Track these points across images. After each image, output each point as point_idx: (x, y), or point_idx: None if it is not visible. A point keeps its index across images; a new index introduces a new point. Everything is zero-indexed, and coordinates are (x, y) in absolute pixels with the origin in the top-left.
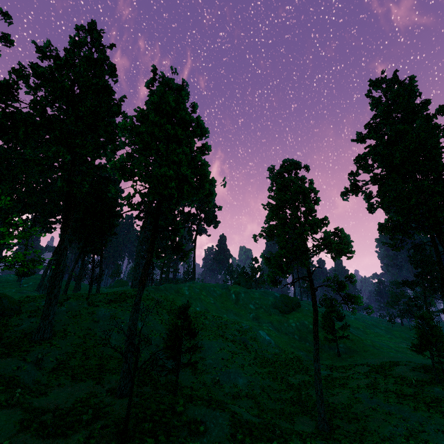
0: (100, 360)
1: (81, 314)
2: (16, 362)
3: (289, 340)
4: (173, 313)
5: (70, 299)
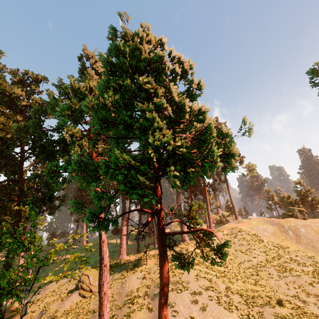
0: None
1: (138, 296)
2: None
3: None
4: None
5: (134, 268)
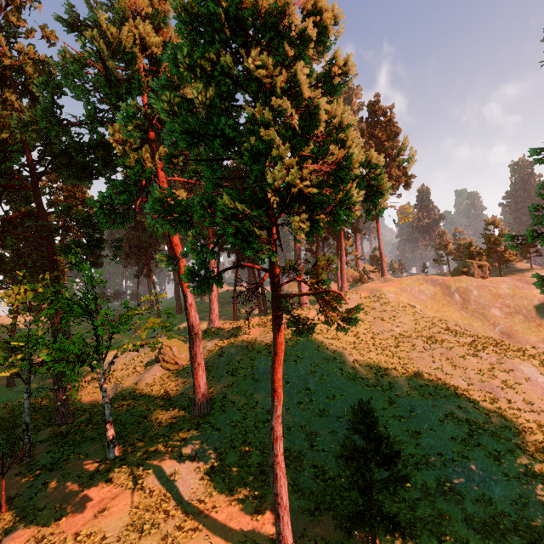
0: (261, 455)
1: (240, 368)
2: (171, 464)
3: None
4: (345, 420)
5: (232, 338)
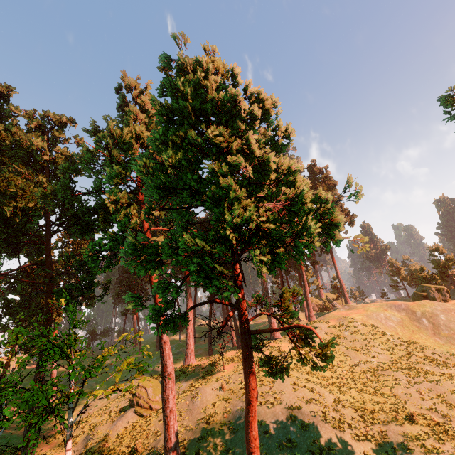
0: None
1: (215, 414)
2: None
3: None
4: None
5: (206, 376)
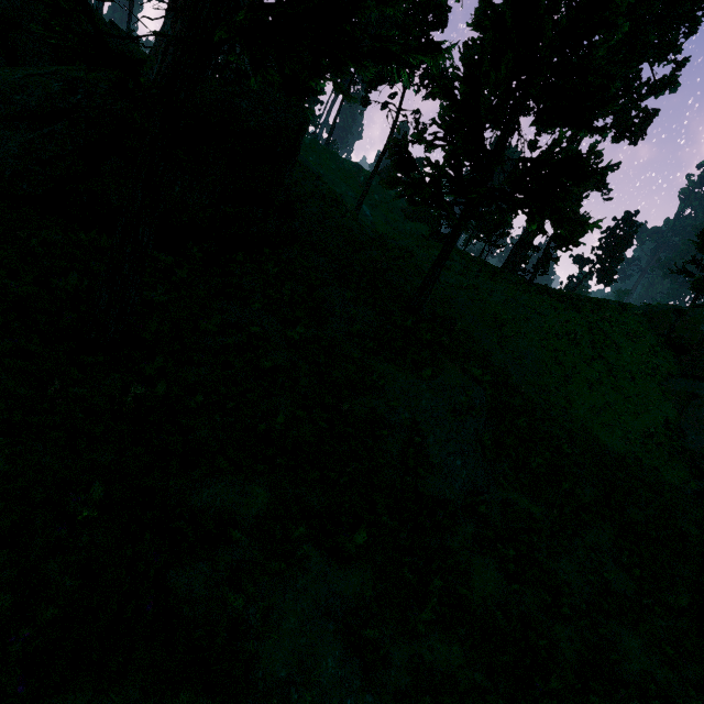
0: None
1: None
2: None
3: (391, 232)
4: None
5: None
